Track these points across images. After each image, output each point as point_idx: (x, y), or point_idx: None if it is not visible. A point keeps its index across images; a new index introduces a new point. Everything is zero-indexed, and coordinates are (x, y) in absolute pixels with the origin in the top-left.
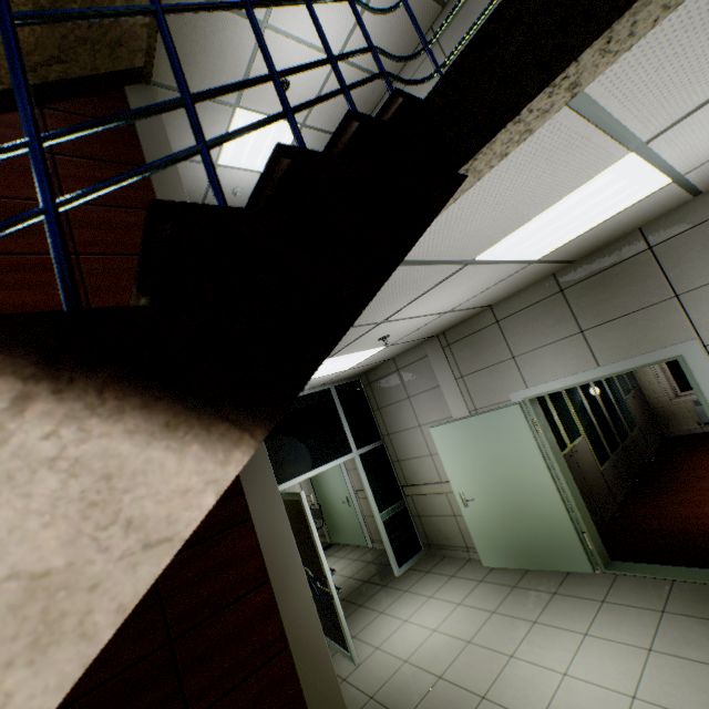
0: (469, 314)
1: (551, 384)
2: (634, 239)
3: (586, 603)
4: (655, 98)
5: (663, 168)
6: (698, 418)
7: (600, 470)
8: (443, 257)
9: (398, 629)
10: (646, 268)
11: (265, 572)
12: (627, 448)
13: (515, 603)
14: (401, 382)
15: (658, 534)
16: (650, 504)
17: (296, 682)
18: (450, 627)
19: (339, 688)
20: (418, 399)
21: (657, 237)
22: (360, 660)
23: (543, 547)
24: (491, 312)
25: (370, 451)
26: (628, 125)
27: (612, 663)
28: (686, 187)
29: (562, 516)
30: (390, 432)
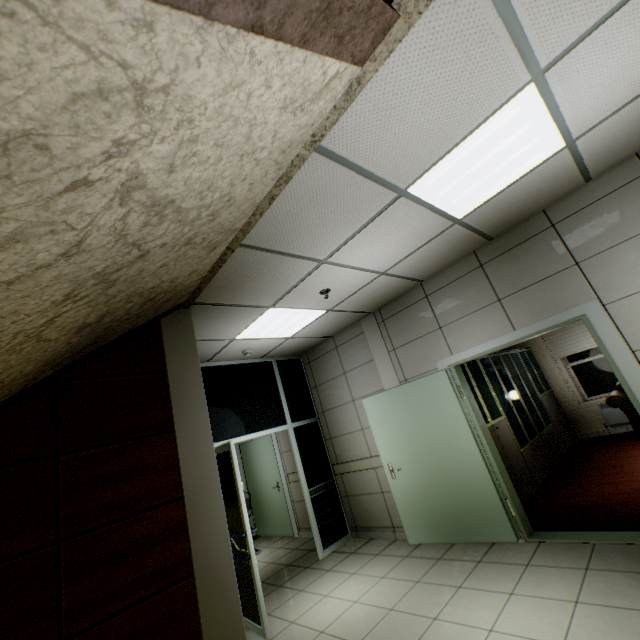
0: (402, 287)
1: (473, 350)
2: (539, 219)
3: (511, 567)
4: (547, 5)
5: (558, 123)
6: (605, 420)
7: (521, 451)
8: (380, 171)
9: (317, 604)
10: (550, 242)
11: (180, 488)
12: (544, 438)
13: (440, 572)
14: (339, 359)
15: (577, 508)
16: (568, 487)
17: (195, 619)
18: (372, 598)
19: (244, 634)
20: (353, 374)
21: (558, 216)
22: (272, 635)
23: (468, 517)
24: (421, 289)
25: (304, 426)
26: (528, 36)
27: (539, 616)
28: (577, 164)
29: (485, 481)
30: (325, 409)
